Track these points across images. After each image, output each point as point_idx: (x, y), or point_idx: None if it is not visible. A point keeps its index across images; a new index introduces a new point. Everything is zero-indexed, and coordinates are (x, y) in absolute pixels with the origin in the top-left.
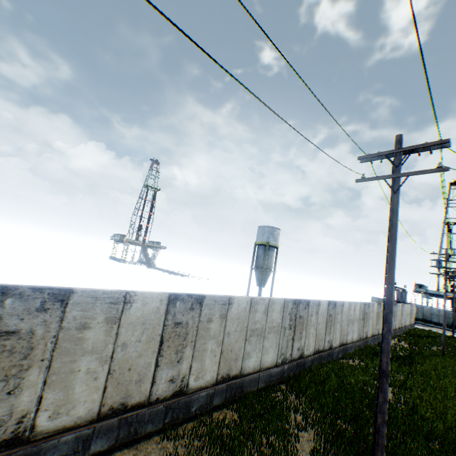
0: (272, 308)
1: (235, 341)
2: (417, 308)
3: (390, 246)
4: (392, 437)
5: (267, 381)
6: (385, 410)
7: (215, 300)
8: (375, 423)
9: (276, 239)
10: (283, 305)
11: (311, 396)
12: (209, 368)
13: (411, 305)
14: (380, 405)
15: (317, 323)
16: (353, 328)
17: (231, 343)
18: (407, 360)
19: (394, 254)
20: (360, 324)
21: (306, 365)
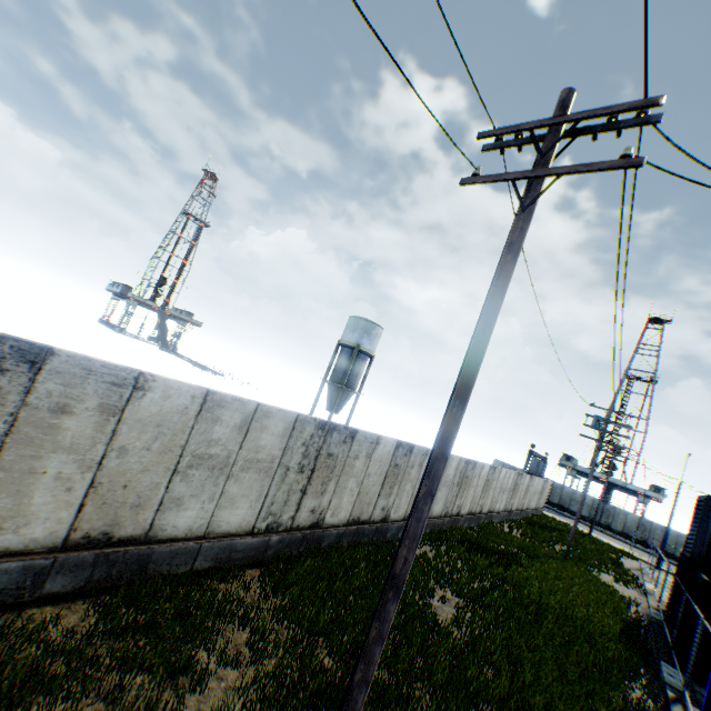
0: (262, 424)
1: (142, 470)
2: (556, 488)
3: (483, 319)
4: (406, 698)
5: (221, 559)
6: (374, 658)
7: (90, 368)
8: (350, 680)
9: (372, 342)
10: (291, 424)
11: (295, 598)
12: (44, 514)
13: (546, 480)
14: (368, 646)
15: (366, 473)
16: (437, 496)
17: (128, 470)
18: (508, 559)
19: (486, 338)
20: (453, 492)
21: (323, 542)
